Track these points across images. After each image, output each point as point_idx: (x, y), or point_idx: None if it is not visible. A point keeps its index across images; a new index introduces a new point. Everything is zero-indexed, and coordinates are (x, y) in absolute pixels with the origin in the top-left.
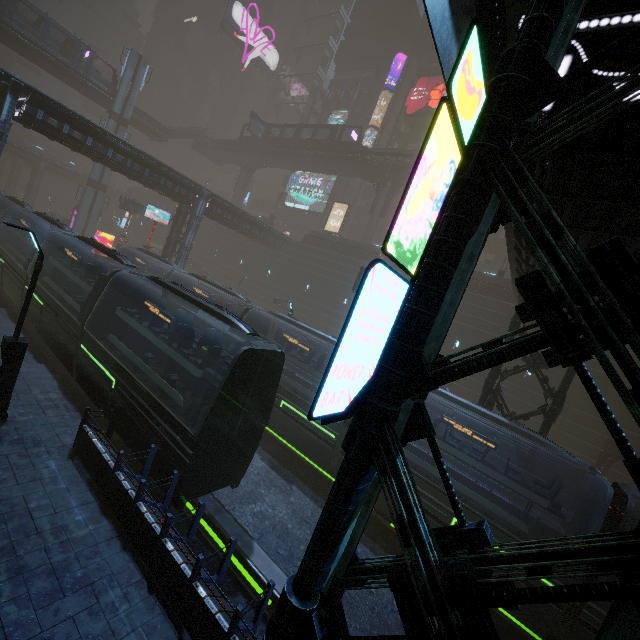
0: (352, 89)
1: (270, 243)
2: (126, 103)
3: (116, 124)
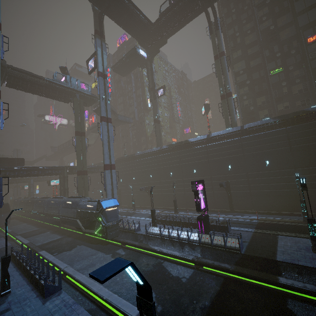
0: None
1: None
2: None
3: None
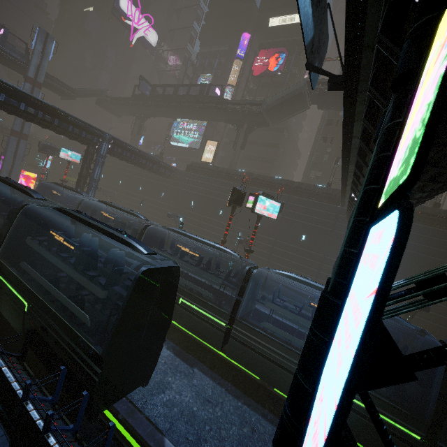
0: (213, 59)
1: (161, 173)
2: (38, 70)
3: (31, 86)
